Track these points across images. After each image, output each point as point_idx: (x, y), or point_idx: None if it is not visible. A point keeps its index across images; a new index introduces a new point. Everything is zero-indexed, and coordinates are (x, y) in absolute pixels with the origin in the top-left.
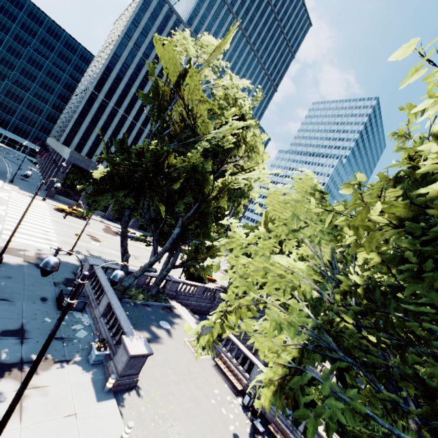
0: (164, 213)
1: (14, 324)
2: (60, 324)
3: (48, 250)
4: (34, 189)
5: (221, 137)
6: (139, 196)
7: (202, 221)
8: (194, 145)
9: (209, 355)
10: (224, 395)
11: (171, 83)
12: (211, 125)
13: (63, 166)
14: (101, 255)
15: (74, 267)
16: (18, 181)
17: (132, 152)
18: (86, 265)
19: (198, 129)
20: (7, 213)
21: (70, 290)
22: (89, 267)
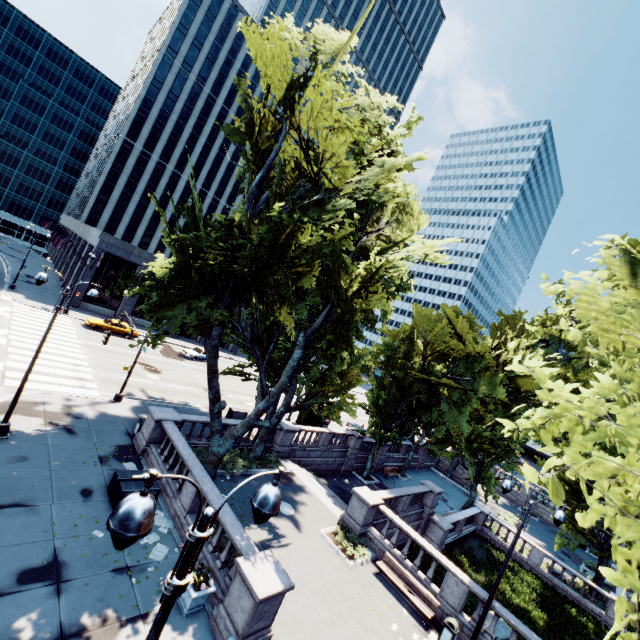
0: (293, 332)
1: (41, 554)
2: (159, 635)
3: (82, 397)
4: (48, 296)
5: (372, 190)
6: (234, 302)
7: (338, 335)
8: (325, 207)
9: (365, 557)
10: (408, 633)
11: (275, 104)
12: (353, 171)
13: (92, 258)
14: (165, 396)
15: (127, 424)
16: (23, 285)
17: (214, 227)
18: (149, 420)
19: (326, 180)
20: (9, 341)
21: (130, 471)
22: (155, 425)
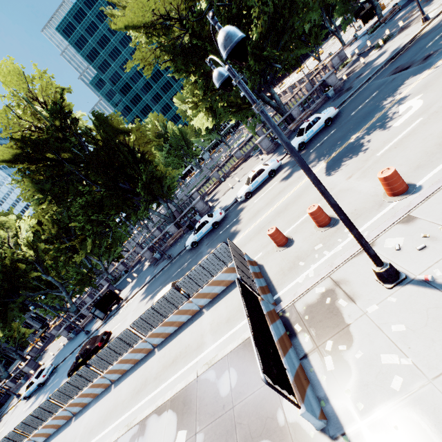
0: None
1: None
2: None
3: None
4: None
5: None
6: None
7: None
8: None
9: None
10: None
11: None
12: None
13: None
14: None
15: None
16: None
17: None
18: None
19: None
20: None
21: None
22: None
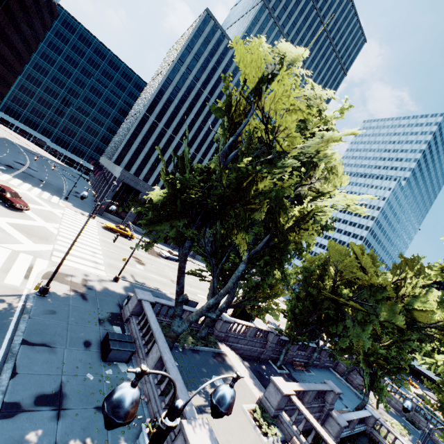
0: (245, 253)
1: (52, 385)
2: None
3: (94, 275)
4: (85, 206)
5: (313, 154)
6: (203, 225)
7: (273, 257)
8: (276, 164)
9: (276, 436)
10: None
11: (248, 92)
12: (300, 140)
13: (114, 185)
14: (146, 281)
15: (119, 298)
16: (72, 197)
17: (195, 172)
18: (133, 298)
19: (278, 146)
20: (59, 232)
21: (117, 333)
22: (137, 302)
